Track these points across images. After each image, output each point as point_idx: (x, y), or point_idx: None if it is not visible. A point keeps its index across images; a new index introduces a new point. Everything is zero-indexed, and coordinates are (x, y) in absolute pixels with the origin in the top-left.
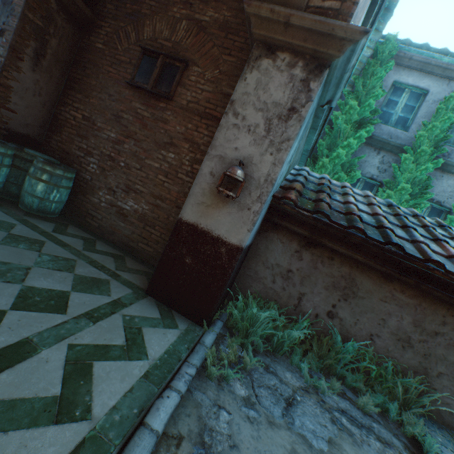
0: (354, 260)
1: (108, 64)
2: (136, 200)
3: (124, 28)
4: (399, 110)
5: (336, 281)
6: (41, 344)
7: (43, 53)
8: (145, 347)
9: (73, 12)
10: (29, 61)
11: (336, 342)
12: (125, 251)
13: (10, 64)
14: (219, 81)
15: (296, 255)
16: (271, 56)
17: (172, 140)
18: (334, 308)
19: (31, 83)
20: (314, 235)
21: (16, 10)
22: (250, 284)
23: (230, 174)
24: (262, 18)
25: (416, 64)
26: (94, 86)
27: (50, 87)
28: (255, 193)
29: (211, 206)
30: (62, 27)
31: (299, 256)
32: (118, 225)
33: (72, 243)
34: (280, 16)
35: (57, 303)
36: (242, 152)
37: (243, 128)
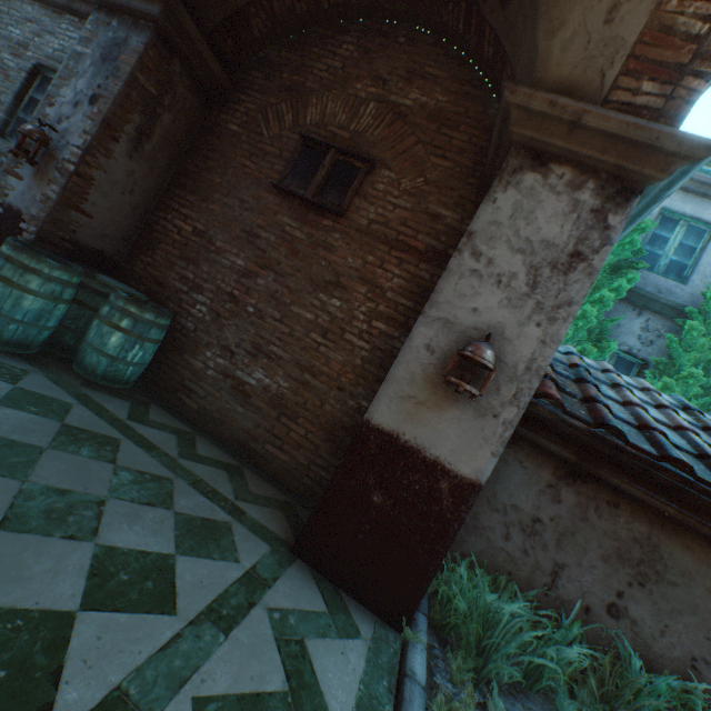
0: (656, 512)
1: (245, 154)
2: (268, 370)
3: (275, 106)
4: (670, 251)
5: (624, 548)
6: (145, 703)
7: (149, 132)
8: (322, 693)
9: (202, 78)
10: (126, 142)
11: (628, 667)
12: (241, 456)
13: (99, 145)
14: (423, 195)
15: (550, 493)
16: (539, 169)
17: (339, 279)
18: (620, 598)
19: (123, 174)
20: (586, 460)
21: (122, 70)
22: (462, 537)
23: (473, 355)
24: (532, 113)
25: (697, 187)
26: (218, 185)
27: (148, 182)
28: (506, 388)
29: (425, 404)
30: (182, 97)
31: (555, 494)
32: (233, 410)
33: (161, 442)
34: (565, 112)
35: (158, 587)
36: (486, 316)
37: (488, 277)
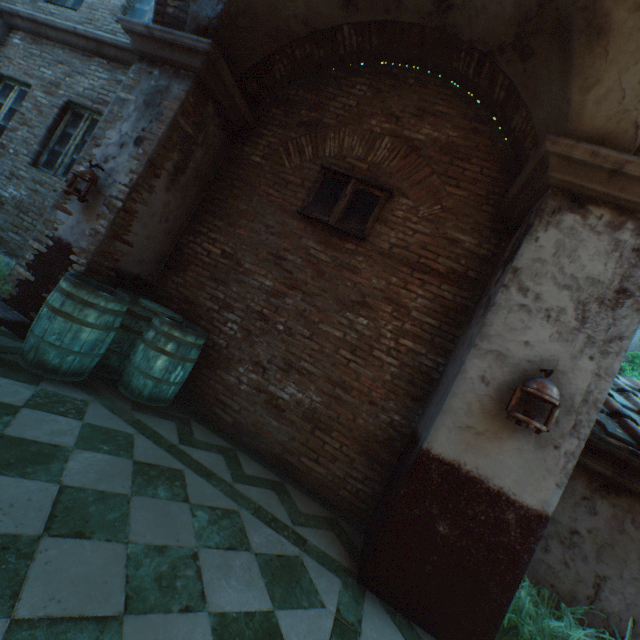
0: None
1: (268, 183)
2: (300, 385)
3: (295, 140)
4: None
5: None
6: None
7: (184, 167)
8: None
9: (230, 116)
10: (166, 177)
11: None
12: (278, 469)
13: (144, 182)
14: (441, 221)
15: (585, 505)
16: (577, 210)
17: (365, 298)
18: None
19: (161, 205)
20: (622, 475)
21: (165, 115)
22: None
23: (541, 394)
24: (572, 160)
25: None
26: (244, 211)
27: (180, 210)
28: (564, 420)
29: (484, 435)
30: (212, 134)
31: (590, 506)
32: (267, 424)
33: (214, 467)
34: (606, 161)
35: None
36: (538, 349)
37: (537, 311)
